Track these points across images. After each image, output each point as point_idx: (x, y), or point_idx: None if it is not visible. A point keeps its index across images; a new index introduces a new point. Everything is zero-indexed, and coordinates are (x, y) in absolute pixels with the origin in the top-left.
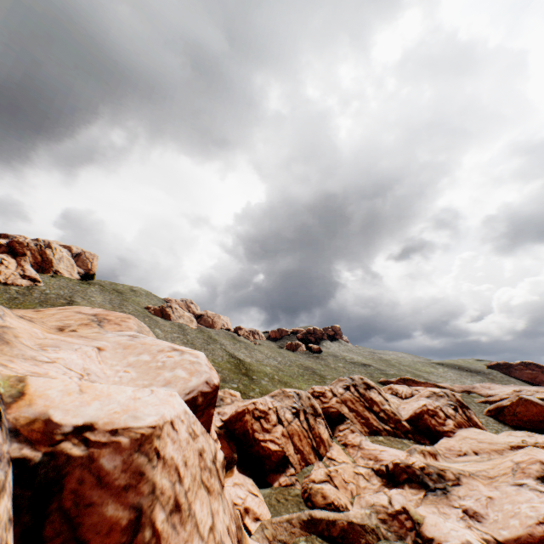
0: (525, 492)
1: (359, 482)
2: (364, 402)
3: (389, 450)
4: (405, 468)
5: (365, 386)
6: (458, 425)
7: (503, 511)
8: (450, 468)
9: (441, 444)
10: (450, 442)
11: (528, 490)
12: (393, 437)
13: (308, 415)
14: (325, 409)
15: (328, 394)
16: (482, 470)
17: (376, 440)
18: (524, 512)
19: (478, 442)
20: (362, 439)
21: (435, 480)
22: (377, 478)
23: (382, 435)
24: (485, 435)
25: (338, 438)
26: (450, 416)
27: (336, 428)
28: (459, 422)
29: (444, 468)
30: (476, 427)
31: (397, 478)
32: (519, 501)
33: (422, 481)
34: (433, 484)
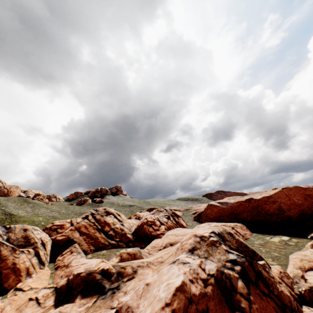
0: (173, 268)
1: (25, 311)
2: (97, 225)
3: (90, 262)
4: (87, 277)
5: (106, 213)
6: (168, 228)
7: (150, 297)
8: (133, 263)
9: (150, 244)
10: (156, 241)
11: (176, 266)
12: (117, 248)
13: (2, 246)
14: (56, 238)
15: (67, 225)
16: (159, 257)
17: (97, 255)
18: (159, 294)
19: (175, 236)
20: (76, 258)
21: (113, 280)
22: (56, 297)
23: (106, 249)
24: (182, 230)
25: (56, 262)
26: (164, 223)
27: (60, 254)
28: (169, 226)
29: (126, 265)
30: (181, 228)
31: (75, 290)
32: (163, 280)
33: (100, 285)
34: (109, 286)
